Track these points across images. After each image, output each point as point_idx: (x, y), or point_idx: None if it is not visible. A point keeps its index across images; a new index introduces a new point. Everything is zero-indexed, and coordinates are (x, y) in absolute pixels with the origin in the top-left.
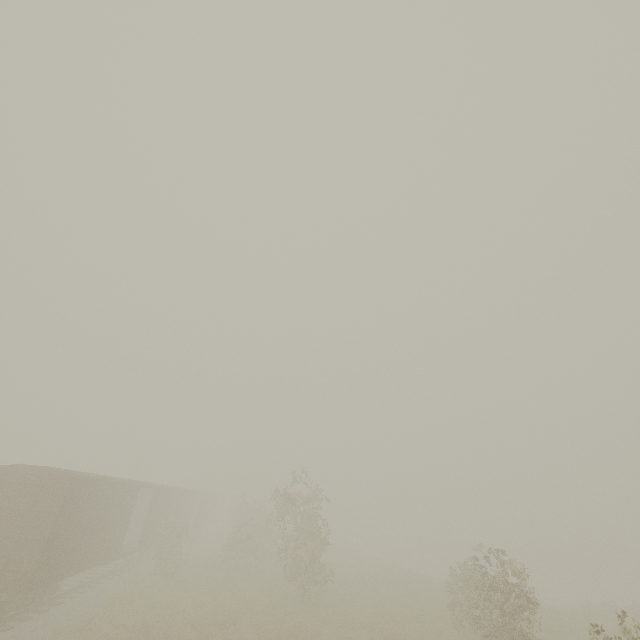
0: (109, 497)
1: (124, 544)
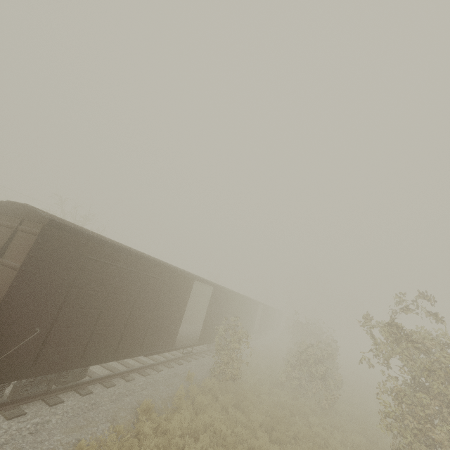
0: (143, 277)
1: (190, 333)
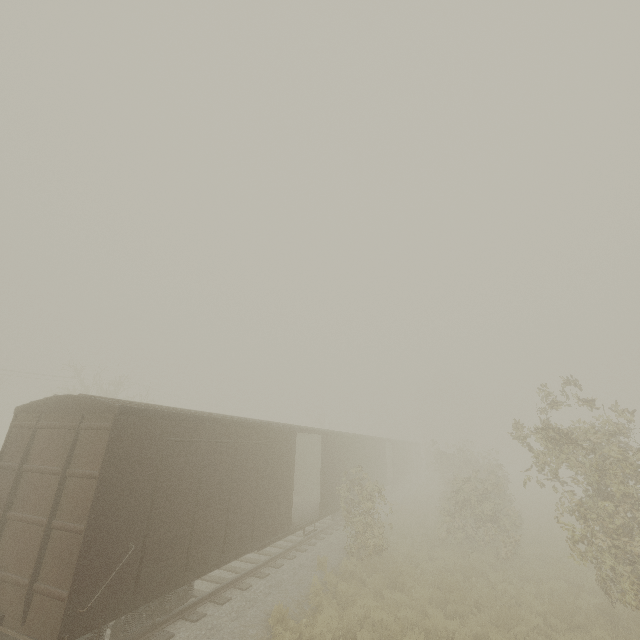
0: (235, 446)
1: (306, 506)
